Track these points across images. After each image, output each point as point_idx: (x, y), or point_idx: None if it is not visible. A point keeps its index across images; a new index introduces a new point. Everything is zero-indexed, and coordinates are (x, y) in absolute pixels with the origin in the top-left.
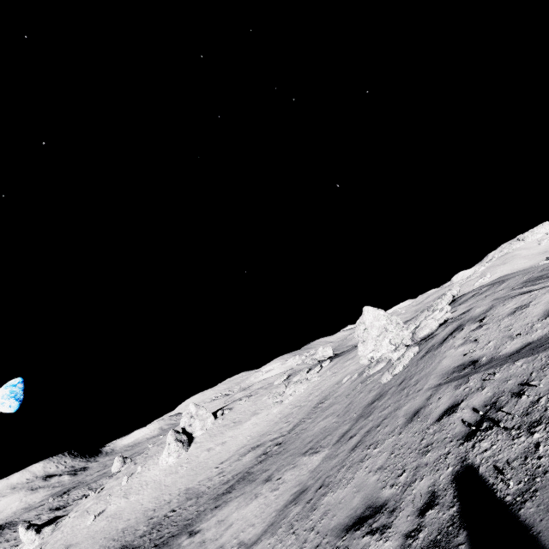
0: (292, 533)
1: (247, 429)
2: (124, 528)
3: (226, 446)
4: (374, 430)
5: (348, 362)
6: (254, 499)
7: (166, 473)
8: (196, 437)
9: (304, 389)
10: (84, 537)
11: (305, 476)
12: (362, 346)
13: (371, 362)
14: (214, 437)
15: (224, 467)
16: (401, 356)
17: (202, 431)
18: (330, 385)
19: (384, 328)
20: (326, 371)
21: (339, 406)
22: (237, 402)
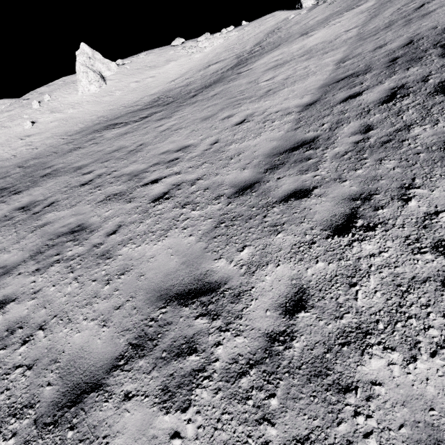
0: None
1: (174, 68)
2: (101, 116)
3: (159, 77)
4: None
5: (270, 18)
6: (310, 37)
7: (97, 97)
8: (106, 77)
9: (224, 41)
10: (42, 130)
11: (369, 8)
12: None
13: None
14: (134, 76)
15: (185, 78)
16: None
17: (111, 73)
18: (267, 27)
19: None
20: (239, 31)
21: (326, 10)
22: (131, 58)
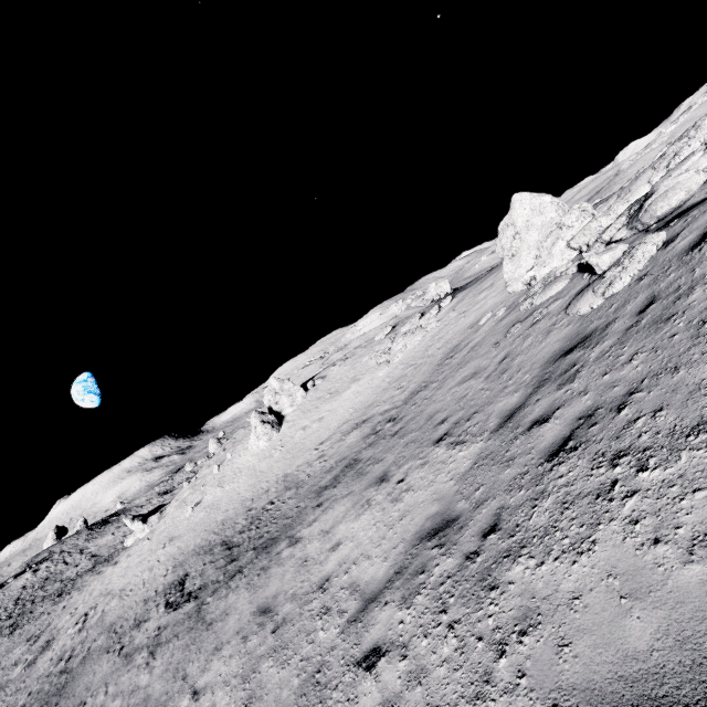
0: (448, 626)
1: (347, 400)
2: (224, 521)
3: (324, 423)
4: (609, 416)
5: (483, 294)
6: (366, 509)
7: (260, 459)
8: (286, 416)
9: (419, 342)
10: (185, 529)
11: (448, 486)
12: (510, 265)
13: (531, 286)
14: (309, 414)
15: (324, 449)
16: (622, 258)
17: (292, 408)
18: (459, 331)
19: (556, 224)
20: (448, 313)
21: (484, 361)
22: (330, 369)
